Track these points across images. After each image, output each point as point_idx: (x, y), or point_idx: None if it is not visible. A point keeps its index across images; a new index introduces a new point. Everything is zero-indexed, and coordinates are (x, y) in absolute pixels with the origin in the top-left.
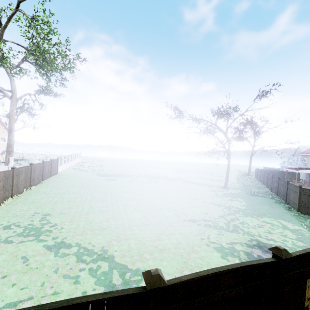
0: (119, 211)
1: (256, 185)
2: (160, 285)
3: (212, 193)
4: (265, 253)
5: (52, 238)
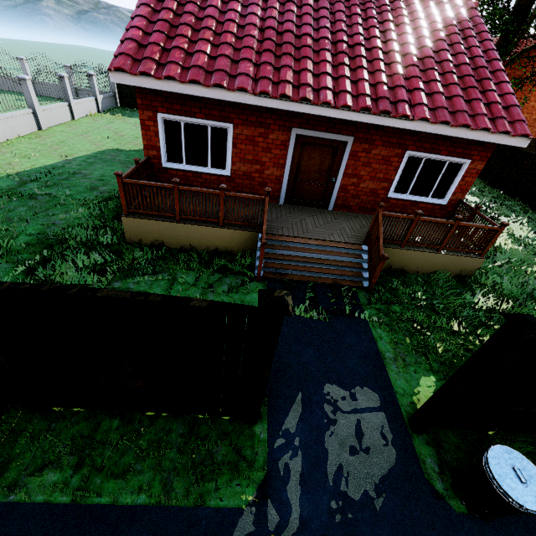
0: None
1: None
2: None
3: None
4: None
5: None
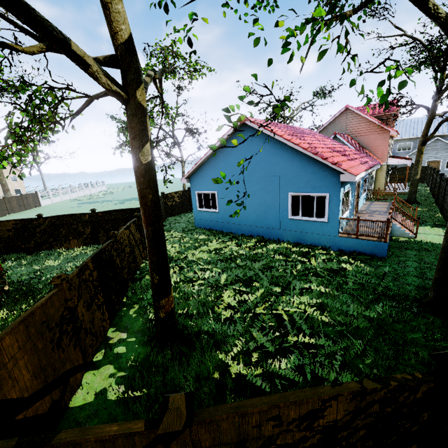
0: None
1: None
2: None
3: None
4: None
5: None
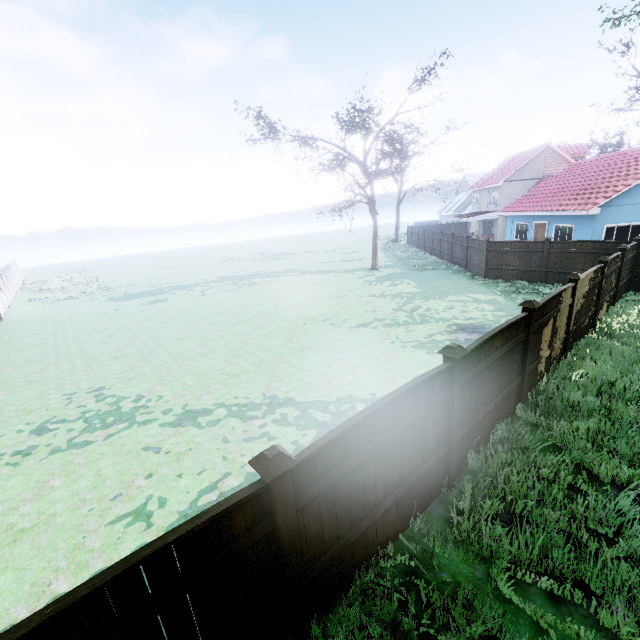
0: (235, 345)
1: (416, 254)
2: (465, 353)
3: (362, 281)
4: (471, 334)
5: (161, 413)
